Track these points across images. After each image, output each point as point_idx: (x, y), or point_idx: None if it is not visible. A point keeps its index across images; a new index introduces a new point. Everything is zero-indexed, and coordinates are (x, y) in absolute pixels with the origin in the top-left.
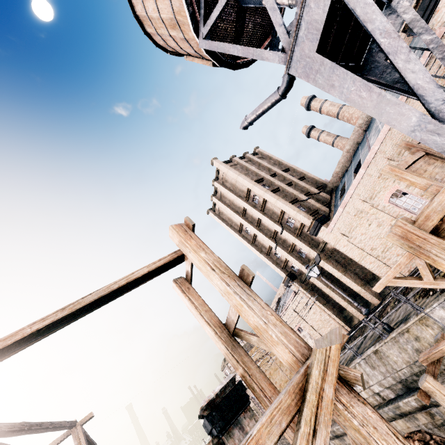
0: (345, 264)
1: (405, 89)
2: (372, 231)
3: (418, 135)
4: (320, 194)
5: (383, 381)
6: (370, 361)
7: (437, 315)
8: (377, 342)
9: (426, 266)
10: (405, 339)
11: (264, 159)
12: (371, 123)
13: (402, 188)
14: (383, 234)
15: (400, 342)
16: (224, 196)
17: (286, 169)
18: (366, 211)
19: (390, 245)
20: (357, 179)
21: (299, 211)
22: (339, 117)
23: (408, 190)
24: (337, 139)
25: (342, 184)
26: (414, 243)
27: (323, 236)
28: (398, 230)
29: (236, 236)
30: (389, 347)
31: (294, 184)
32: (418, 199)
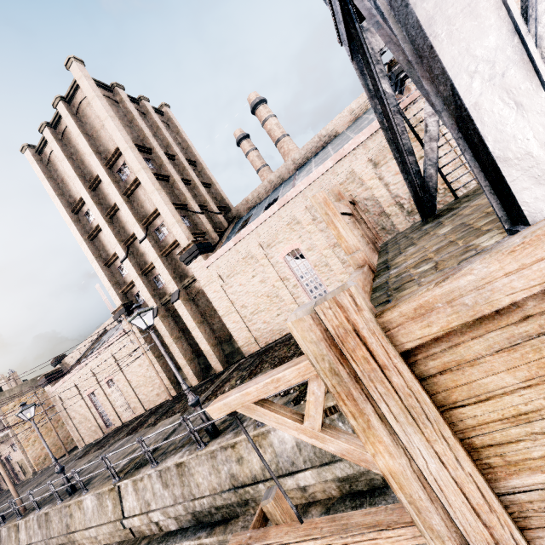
0: (207, 314)
1: (377, 112)
2: (253, 285)
3: (477, 89)
4: (218, 215)
5: (170, 509)
6: (166, 476)
7: (279, 435)
8: (190, 443)
9: (323, 401)
10: (226, 457)
11: (169, 128)
12: (306, 164)
13: (303, 249)
14: (262, 293)
15: (217, 459)
16: (71, 139)
17: (192, 160)
18: (257, 258)
19: (263, 308)
20: (267, 214)
21: (180, 221)
22: (278, 145)
23: (307, 253)
24: (265, 168)
25: (247, 216)
26: (350, 366)
27: (196, 269)
28: (334, 317)
29: (64, 216)
30: (201, 462)
31: (193, 185)
32: (310, 269)
